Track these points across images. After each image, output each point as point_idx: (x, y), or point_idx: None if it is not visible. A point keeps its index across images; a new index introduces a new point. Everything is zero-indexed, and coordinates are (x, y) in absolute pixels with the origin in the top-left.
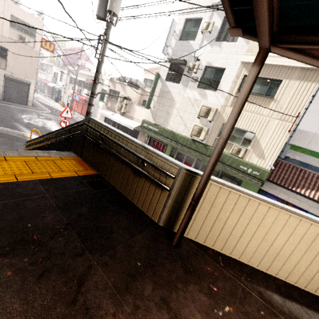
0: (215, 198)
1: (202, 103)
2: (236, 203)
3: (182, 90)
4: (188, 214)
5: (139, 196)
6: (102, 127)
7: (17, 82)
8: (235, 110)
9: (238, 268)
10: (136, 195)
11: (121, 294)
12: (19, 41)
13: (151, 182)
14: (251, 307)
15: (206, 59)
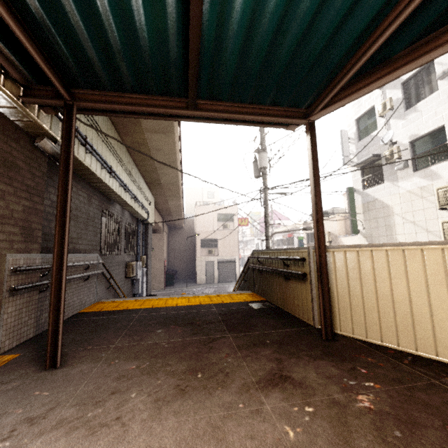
0: (358, 267)
1: (436, 187)
2: (387, 263)
3: (392, 187)
4: (320, 290)
5: (294, 303)
6: (259, 253)
7: (226, 263)
8: (310, 172)
9: (447, 371)
10: (291, 303)
11: (239, 349)
12: (223, 229)
13: (296, 279)
14: (430, 397)
15: (404, 135)
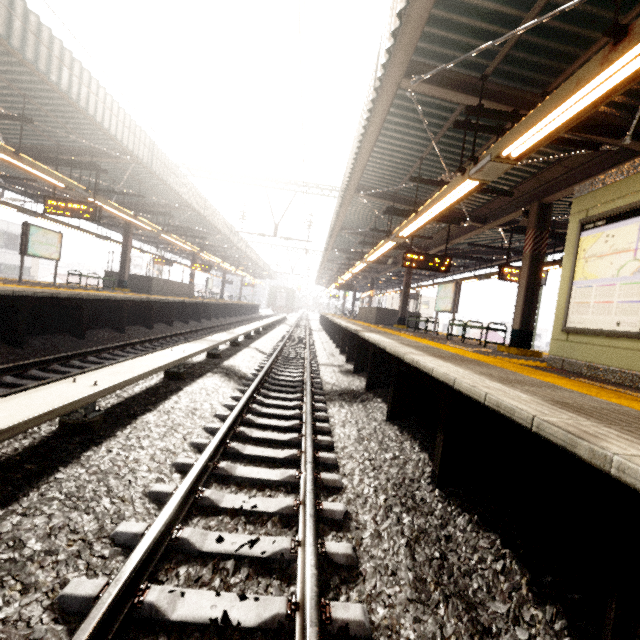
0: None
1: None
2: None
3: None
4: None
5: None
6: None
7: None
8: None
9: None
10: None
11: None
12: None
13: None
14: None
15: None
